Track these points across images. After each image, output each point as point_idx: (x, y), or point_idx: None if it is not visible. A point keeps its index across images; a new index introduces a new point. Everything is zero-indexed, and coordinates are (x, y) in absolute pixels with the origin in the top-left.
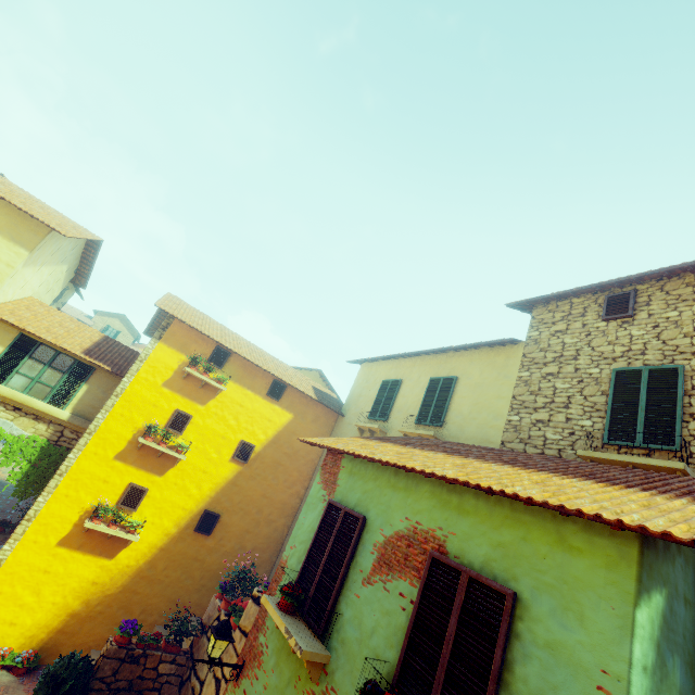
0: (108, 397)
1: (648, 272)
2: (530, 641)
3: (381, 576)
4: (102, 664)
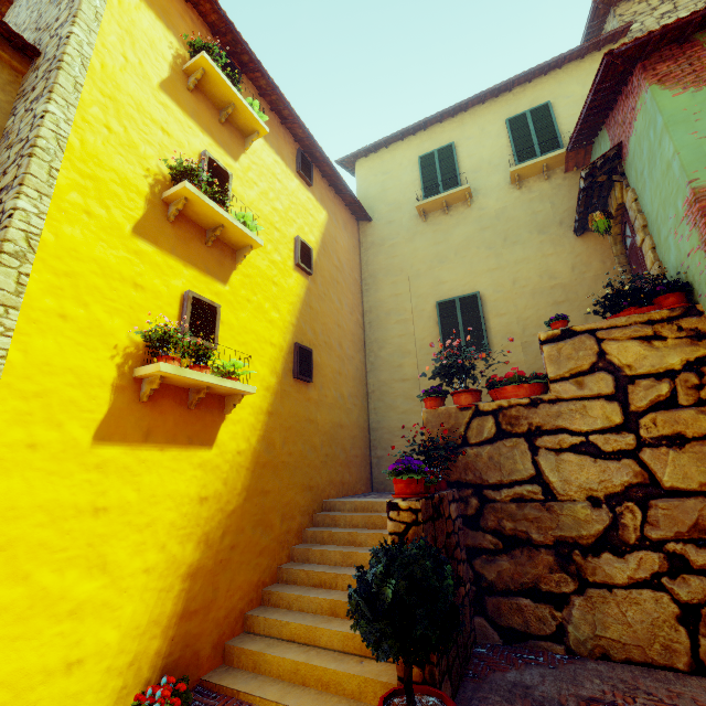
0: (2, 112)
1: None
2: None
3: None
4: (424, 536)
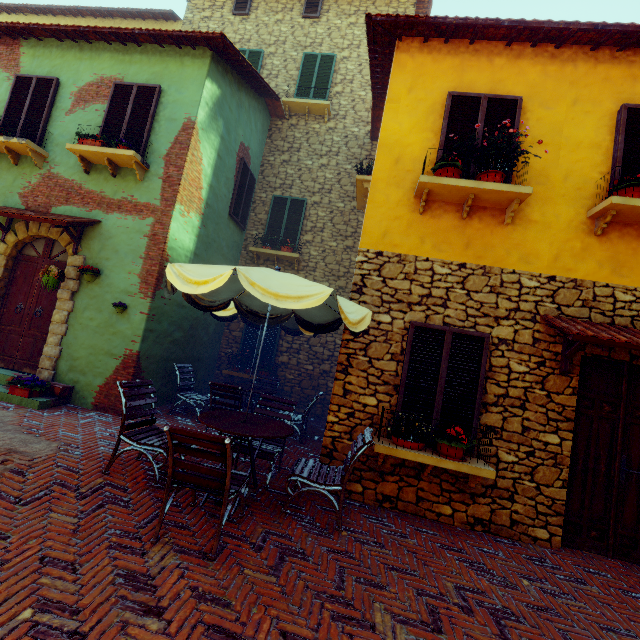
0: None
1: None
2: (167, 103)
3: (80, 107)
4: None
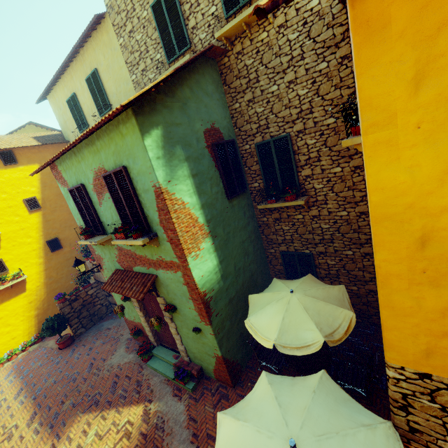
0: None
1: None
2: (135, 177)
3: (101, 198)
4: (63, 311)
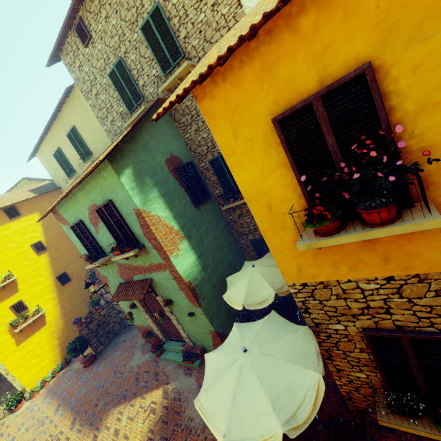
0: None
1: (71, 5)
2: (119, 206)
3: (97, 228)
4: (82, 333)
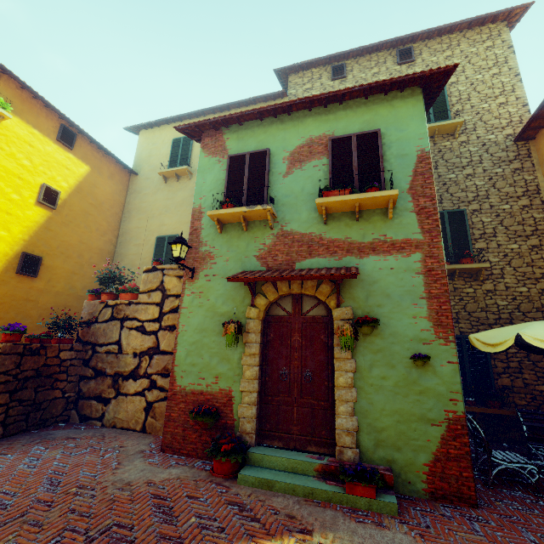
0: None
1: (355, 49)
2: (390, 143)
3: (297, 167)
4: (0, 360)
